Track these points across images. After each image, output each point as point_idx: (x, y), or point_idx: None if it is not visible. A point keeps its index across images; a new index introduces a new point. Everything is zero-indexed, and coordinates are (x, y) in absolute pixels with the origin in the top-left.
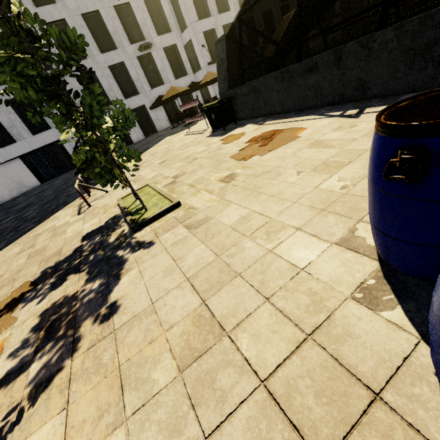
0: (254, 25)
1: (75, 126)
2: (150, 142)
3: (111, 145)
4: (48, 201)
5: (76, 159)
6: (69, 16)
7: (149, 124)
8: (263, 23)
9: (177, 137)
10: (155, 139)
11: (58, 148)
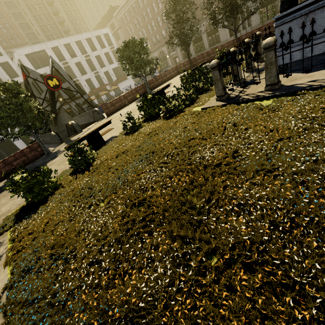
0: (82, 85)
1: None
2: None
3: None
4: None
5: None
6: None
7: (29, 139)
8: (87, 84)
9: None
10: None
11: None
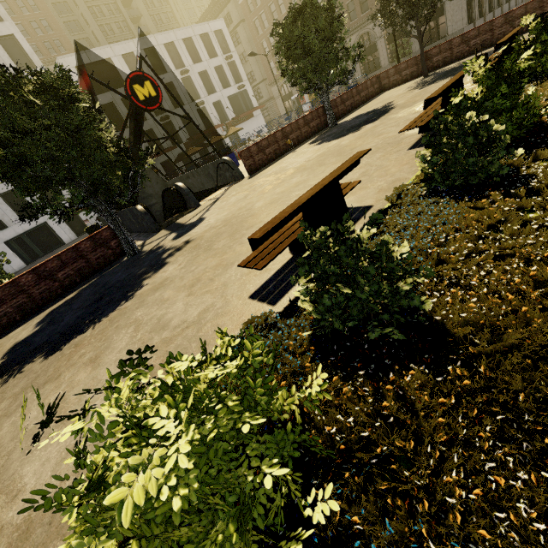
0: (174, 127)
1: None
2: None
3: None
4: None
5: None
6: None
7: (81, 224)
8: (183, 124)
9: None
10: None
11: None
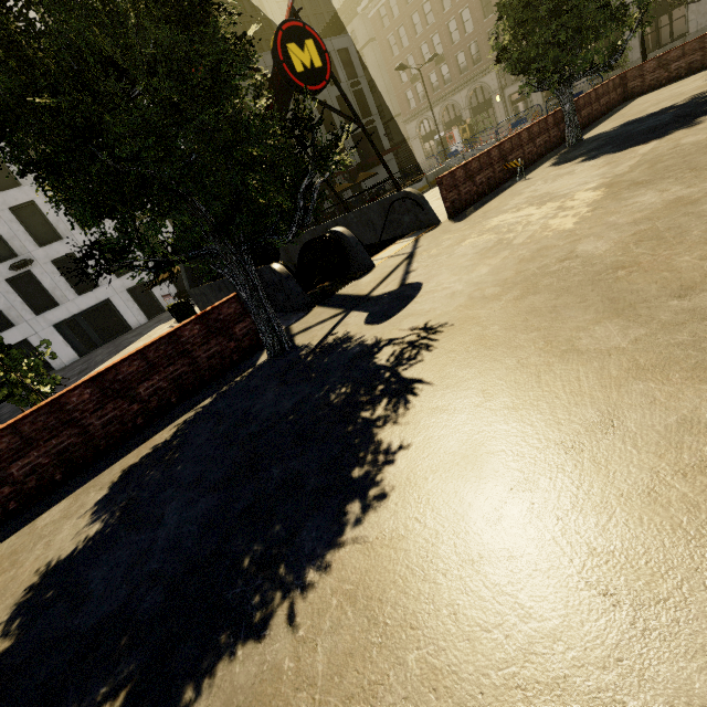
0: None
1: (4, 371)
2: (142, 332)
3: (29, 380)
4: (1, 421)
5: (1, 394)
6: (39, 197)
7: (154, 303)
8: None
9: (161, 329)
10: (149, 328)
11: (27, 347)
